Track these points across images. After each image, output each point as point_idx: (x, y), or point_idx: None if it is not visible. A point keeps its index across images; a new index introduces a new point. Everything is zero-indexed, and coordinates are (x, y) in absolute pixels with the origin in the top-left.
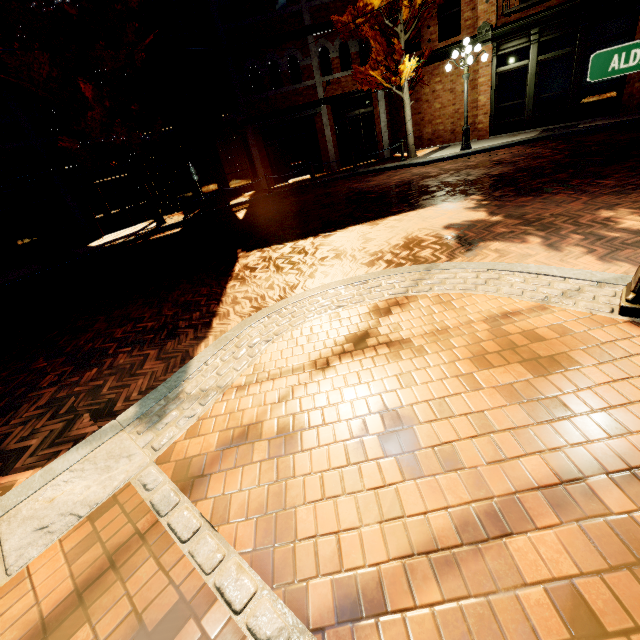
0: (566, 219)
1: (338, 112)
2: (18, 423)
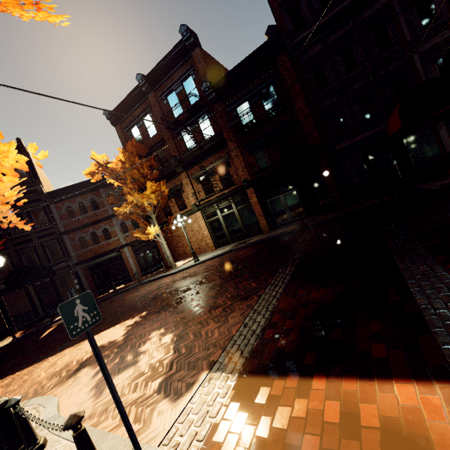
0: (137, 340)
1: (136, 248)
2: None
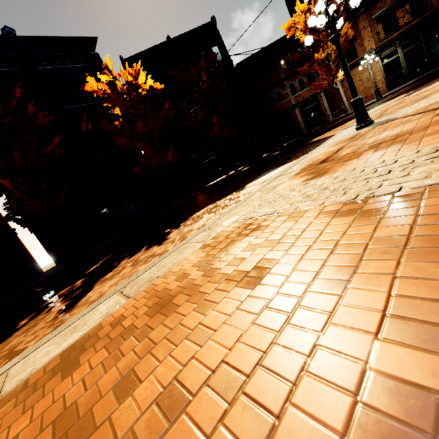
0: None
1: (302, 108)
2: (301, 154)
